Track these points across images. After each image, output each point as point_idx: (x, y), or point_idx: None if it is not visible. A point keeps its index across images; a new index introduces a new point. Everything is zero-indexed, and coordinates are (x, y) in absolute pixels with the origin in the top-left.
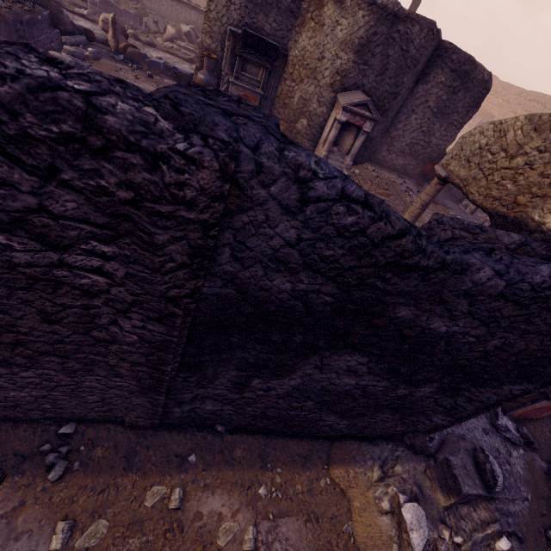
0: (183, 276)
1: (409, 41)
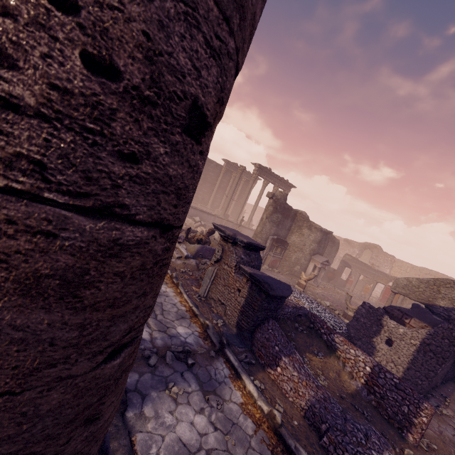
0: None
1: (329, 238)
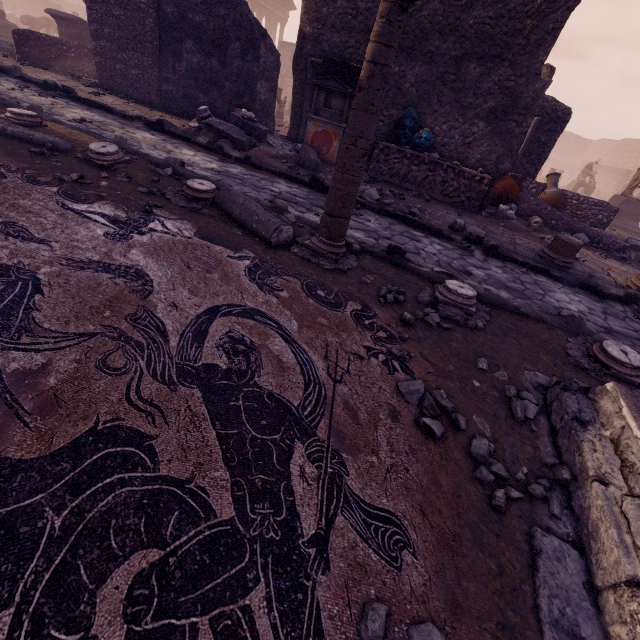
0: (153, 2)
1: None
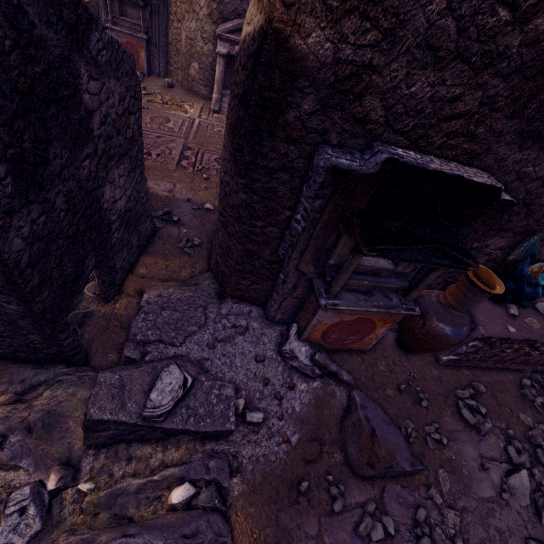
0: None
1: None
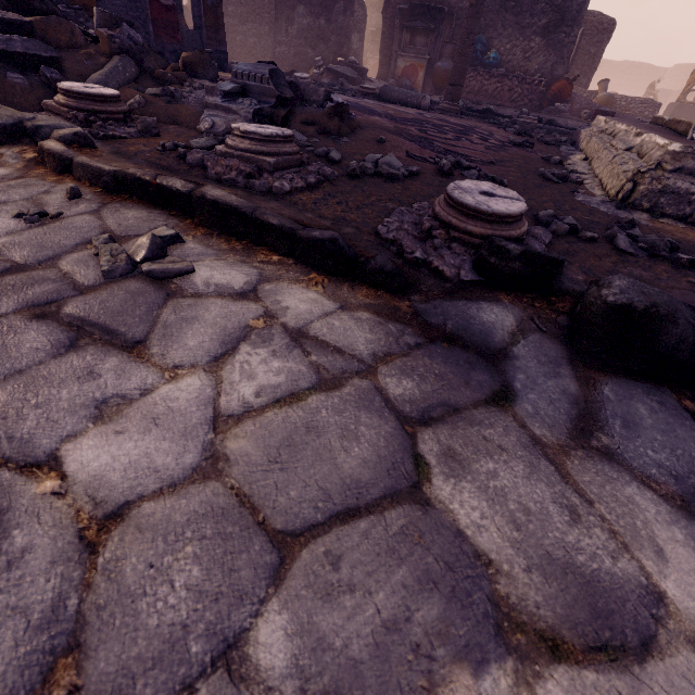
0: None
1: None
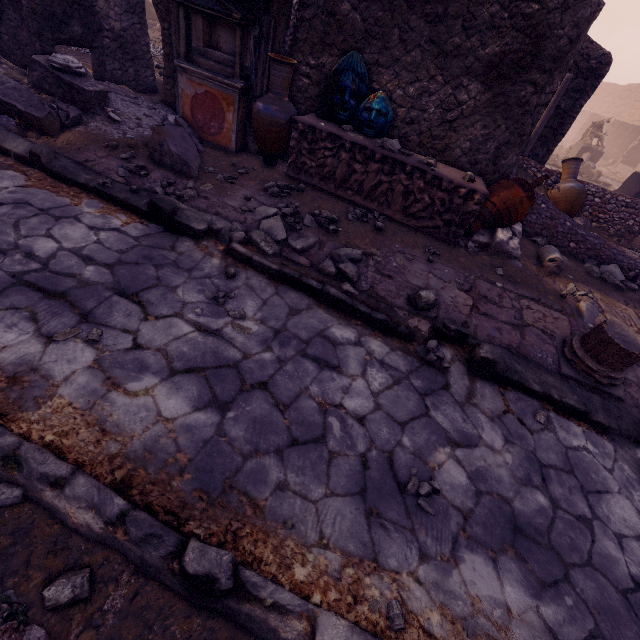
0: None
1: None
